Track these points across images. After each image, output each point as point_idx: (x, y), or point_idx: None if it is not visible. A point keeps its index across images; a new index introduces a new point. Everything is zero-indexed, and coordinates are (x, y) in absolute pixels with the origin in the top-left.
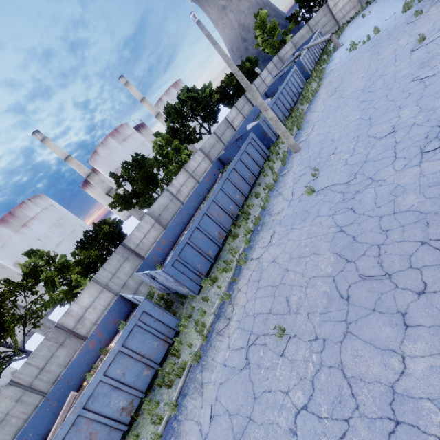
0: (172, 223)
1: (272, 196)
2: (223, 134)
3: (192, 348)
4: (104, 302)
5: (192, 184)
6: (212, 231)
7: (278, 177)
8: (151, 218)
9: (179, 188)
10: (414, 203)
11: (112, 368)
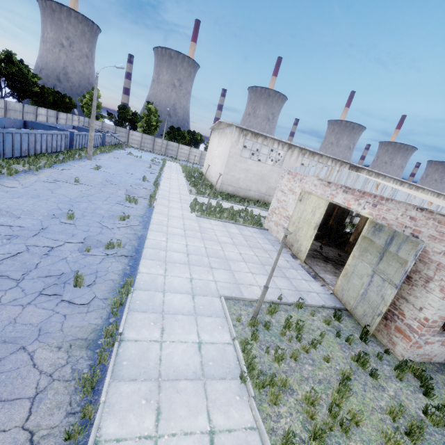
0: None
1: (70, 162)
2: (28, 113)
3: None
4: None
5: None
6: (24, 144)
7: (75, 159)
8: None
9: None
10: (130, 182)
11: None
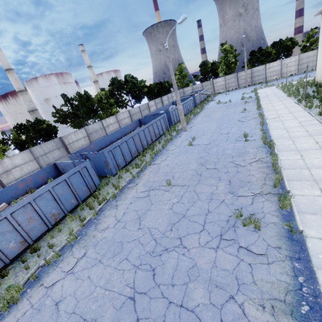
0: (102, 138)
1: (169, 144)
2: (143, 110)
3: (109, 195)
4: (30, 169)
5: (116, 127)
6: (132, 148)
7: (173, 138)
8: (85, 132)
9: (109, 124)
10: (230, 152)
11: (57, 187)
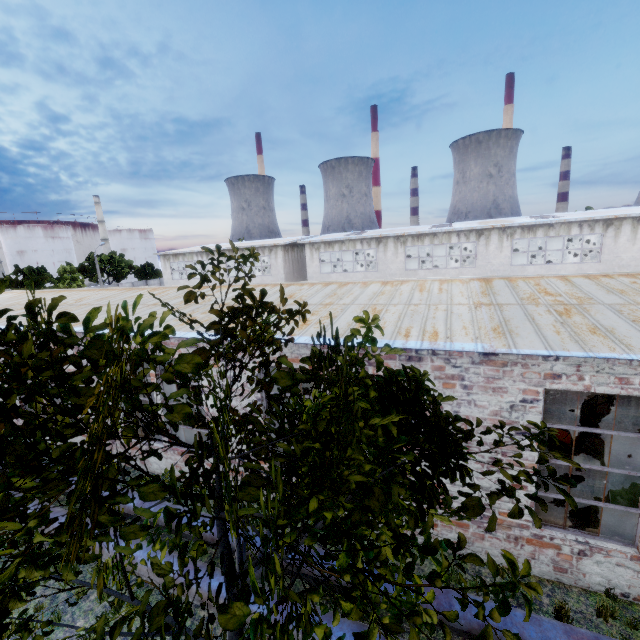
0: None
1: None
2: None
3: None
4: None
5: None
6: None
7: None
8: None
9: None
10: None
11: None
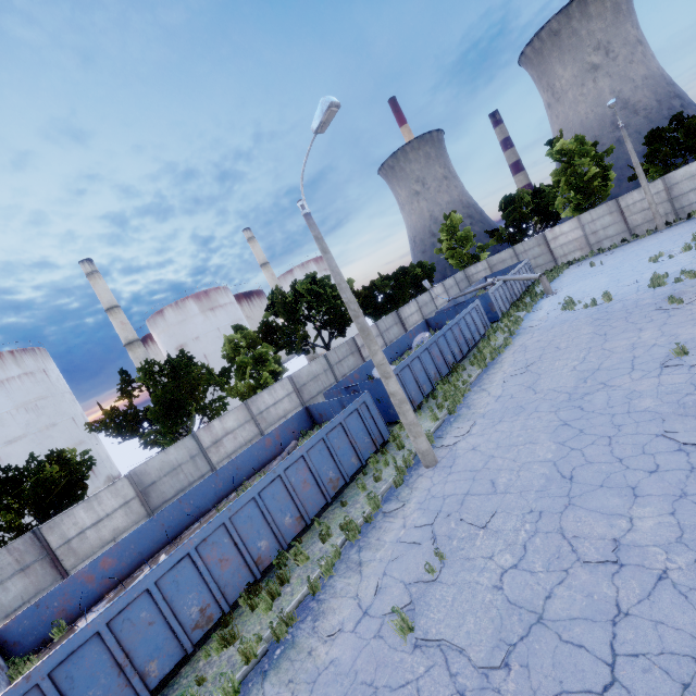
0: (151, 520)
1: (346, 559)
2: (341, 361)
3: None
4: None
5: (248, 435)
6: (185, 603)
7: (376, 509)
8: (130, 487)
9: (220, 436)
10: None
11: None
